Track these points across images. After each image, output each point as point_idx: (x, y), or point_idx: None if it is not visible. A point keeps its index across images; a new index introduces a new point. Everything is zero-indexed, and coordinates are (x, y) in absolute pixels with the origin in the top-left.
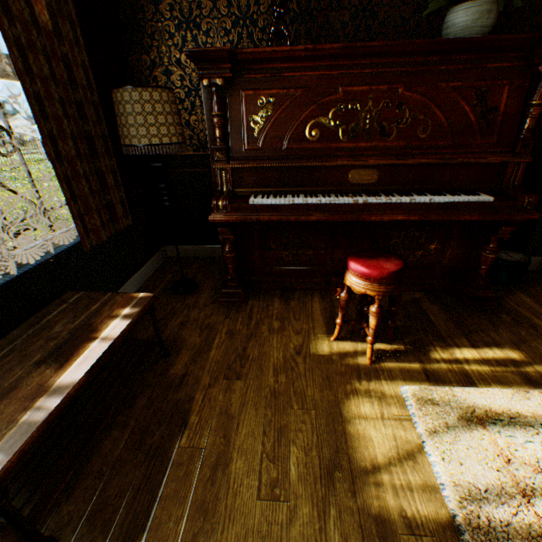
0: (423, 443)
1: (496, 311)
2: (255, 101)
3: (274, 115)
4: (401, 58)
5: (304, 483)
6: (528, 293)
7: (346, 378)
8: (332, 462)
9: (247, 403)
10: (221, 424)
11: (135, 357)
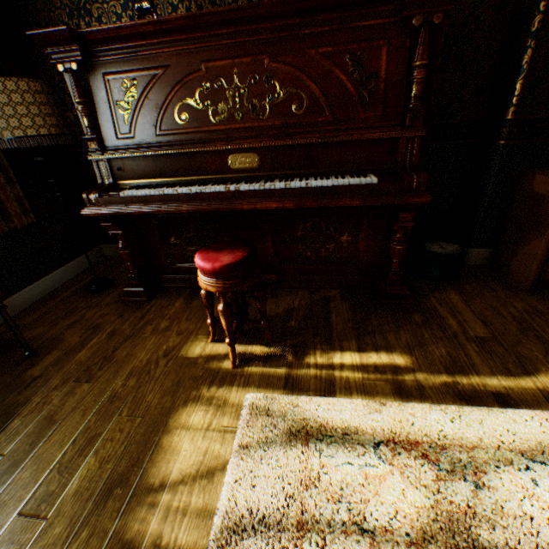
0: (229, 459)
1: (411, 310)
2: (119, 85)
3: (140, 99)
4: (260, 23)
5: (76, 500)
6: (461, 290)
7: (198, 383)
8: (121, 477)
9: (79, 408)
10: (38, 430)
11: (5, 357)
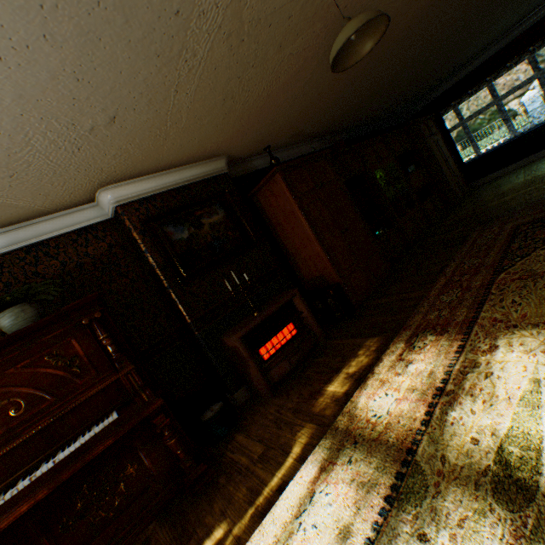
0: None
1: (217, 476)
2: None
3: None
4: None
5: None
6: (243, 427)
7: None
8: None
9: None
10: None
11: None
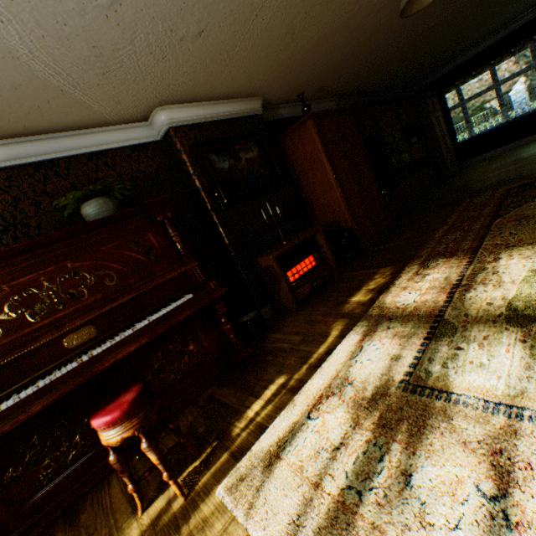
0: (247, 531)
1: (263, 357)
2: None
3: None
4: (54, 245)
5: None
6: (275, 330)
7: None
8: None
9: None
10: None
11: None
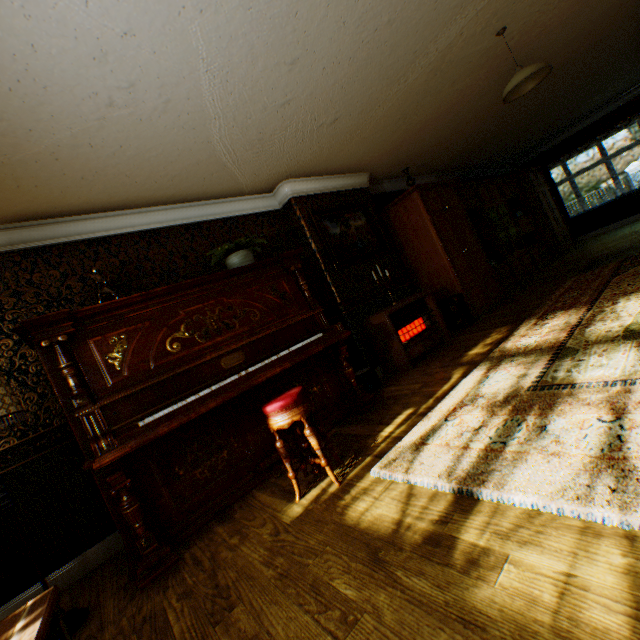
0: (409, 482)
1: (383, 402)
2: (107, 342)
3: (132, 346)
4: (214, 283)
5: (366, 586)
6: (390, 385)
7: (332, 506)
8: (371, 553)
9: (262, 609)
10: None
11: None
